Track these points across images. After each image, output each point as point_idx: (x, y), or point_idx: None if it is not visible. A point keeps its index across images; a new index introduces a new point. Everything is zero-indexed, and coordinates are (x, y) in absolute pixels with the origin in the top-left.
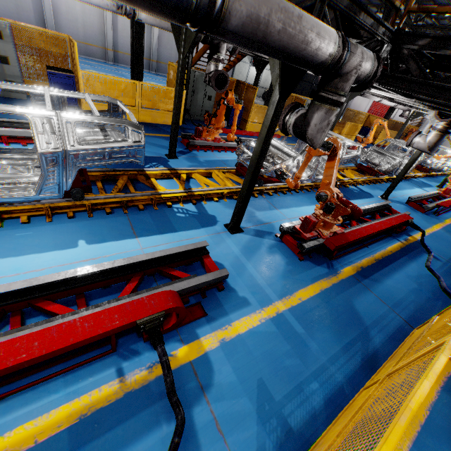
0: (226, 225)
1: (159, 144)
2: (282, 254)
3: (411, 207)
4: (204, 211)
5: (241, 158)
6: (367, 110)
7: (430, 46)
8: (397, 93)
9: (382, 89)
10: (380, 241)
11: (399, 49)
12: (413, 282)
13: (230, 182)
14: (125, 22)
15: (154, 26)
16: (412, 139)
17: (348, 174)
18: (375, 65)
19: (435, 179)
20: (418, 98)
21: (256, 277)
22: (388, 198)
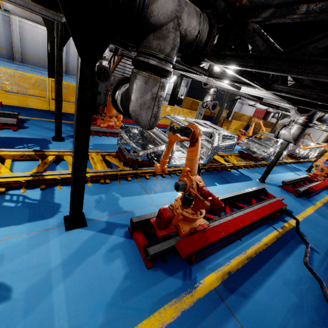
0: (66, 217)
1: (54, 128)
2: (125, 258)
3: (285, 190)
4: (50, 198)
5: (120, 143)
6: (252, 115)
7: (275, 16)
8: (254, 83)
9: (244, 83)
10: (254, 230)
11: (244, 26)
12: (292, 293)
13: (102, 165)
14: (75, 49)
15: (27, 19)
16: (279, 131)
17: (231, 159)
18: (207, 27)
19: (304, 164)
20: (276, 90)
21: (57, 311)
22: (265, 181)
